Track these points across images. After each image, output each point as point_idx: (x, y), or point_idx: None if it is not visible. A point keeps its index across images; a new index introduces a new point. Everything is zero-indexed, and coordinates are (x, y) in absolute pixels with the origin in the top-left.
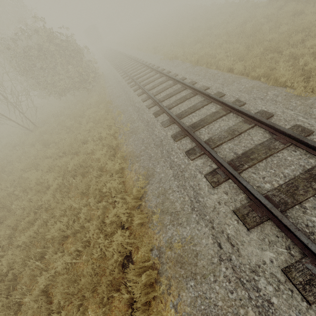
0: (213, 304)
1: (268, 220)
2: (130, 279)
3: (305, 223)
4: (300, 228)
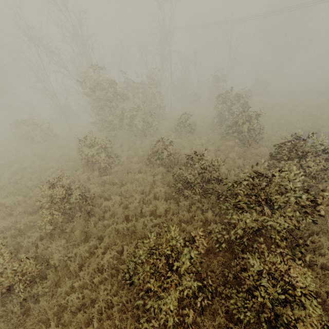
0: None
1: None
2: None
3: None
4: None
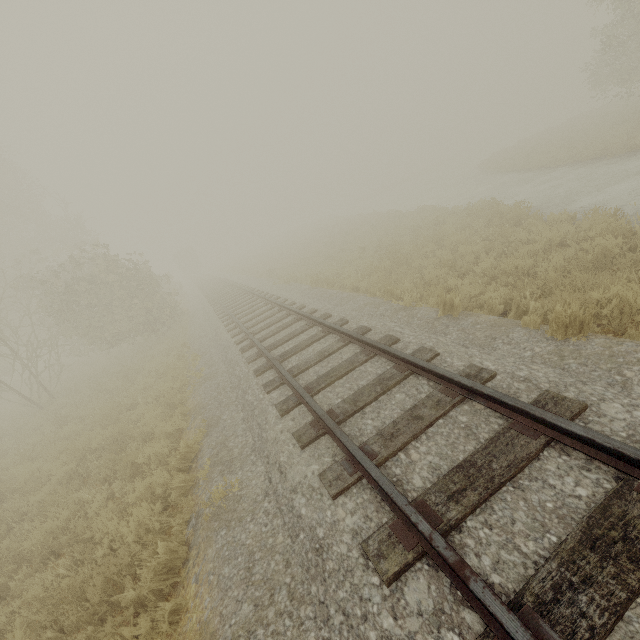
0: (241, 545)
1: (326, 435)
2: (144, 564)
3: (359, 427)
4: (353, 433)
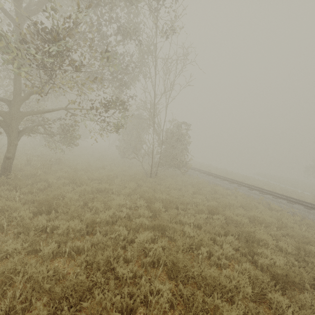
0: None
1: None
2: None
3: None
4: None
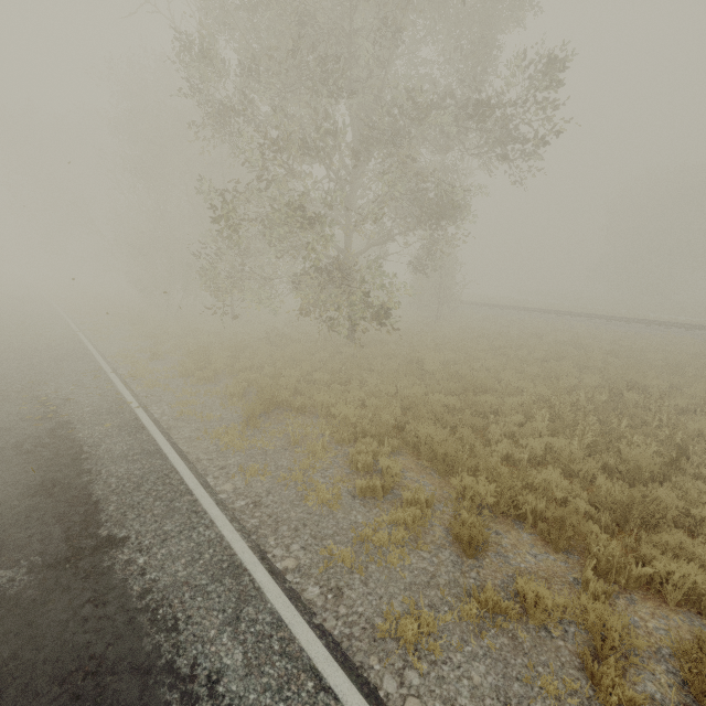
0: None
1: None
2: None
3: None
4: None
